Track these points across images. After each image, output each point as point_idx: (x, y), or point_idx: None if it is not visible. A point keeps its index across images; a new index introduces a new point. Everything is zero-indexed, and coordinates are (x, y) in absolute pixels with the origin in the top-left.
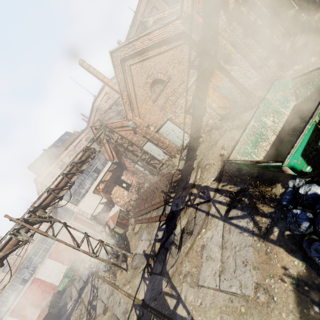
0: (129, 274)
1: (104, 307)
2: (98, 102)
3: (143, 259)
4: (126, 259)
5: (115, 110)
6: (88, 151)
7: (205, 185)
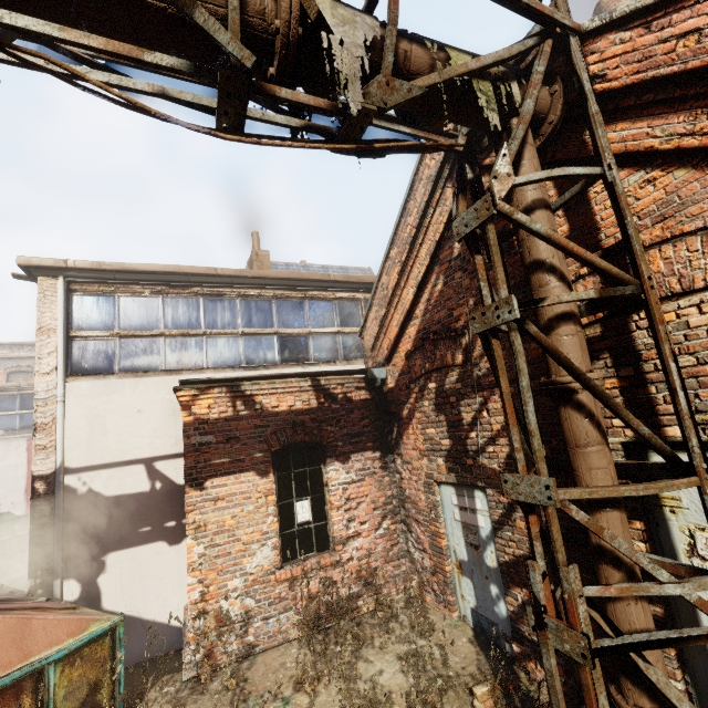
0: None
1: None
2: None
3: None
4: None
5: None
6: None
7: None
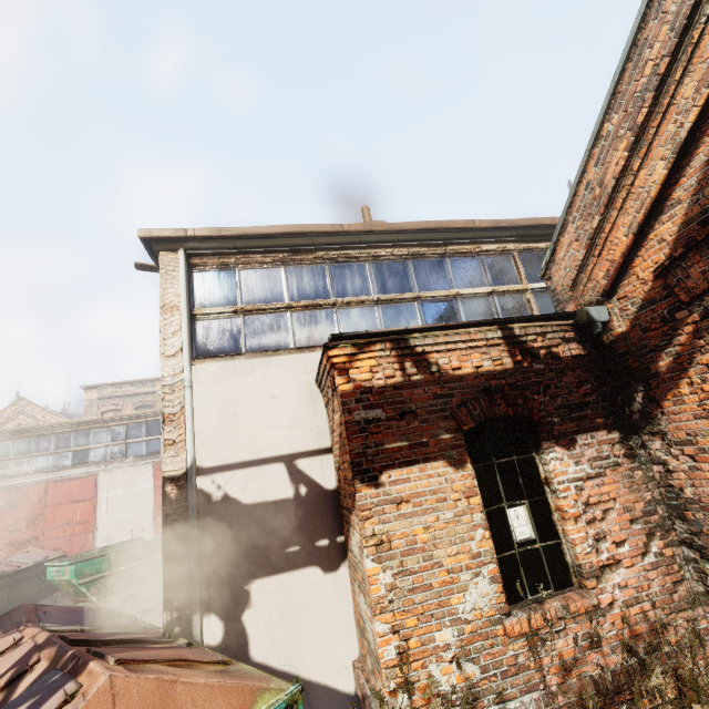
0: None
1: None
2: None
3: None
4: None
5: None
6: None
7: None
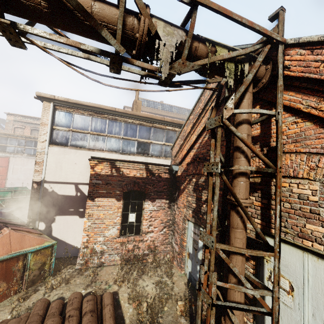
0: None
1: None
2: None
3: None
4: None
5: None
6: (120, 5)
7: None
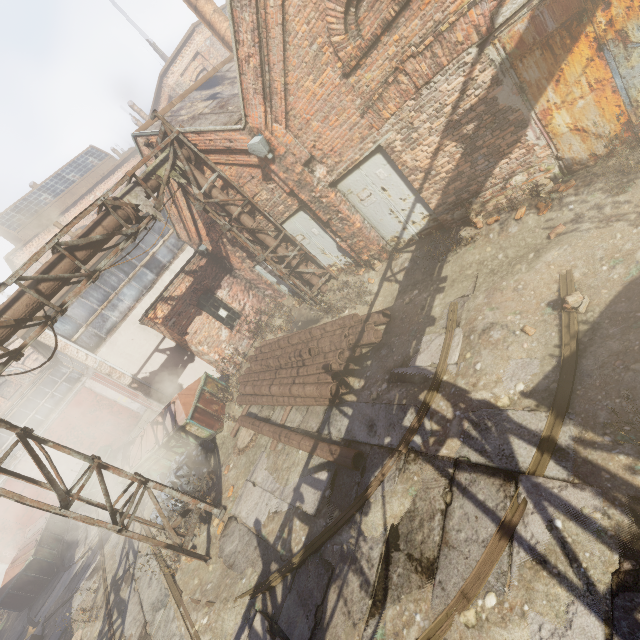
0: (211, 572)
1: (142, 629)
2: (174, 76)
3: (253, 550)
4: (208, 517)
5: (212, 94)
6: (114, 214)
7: (485, 400)
